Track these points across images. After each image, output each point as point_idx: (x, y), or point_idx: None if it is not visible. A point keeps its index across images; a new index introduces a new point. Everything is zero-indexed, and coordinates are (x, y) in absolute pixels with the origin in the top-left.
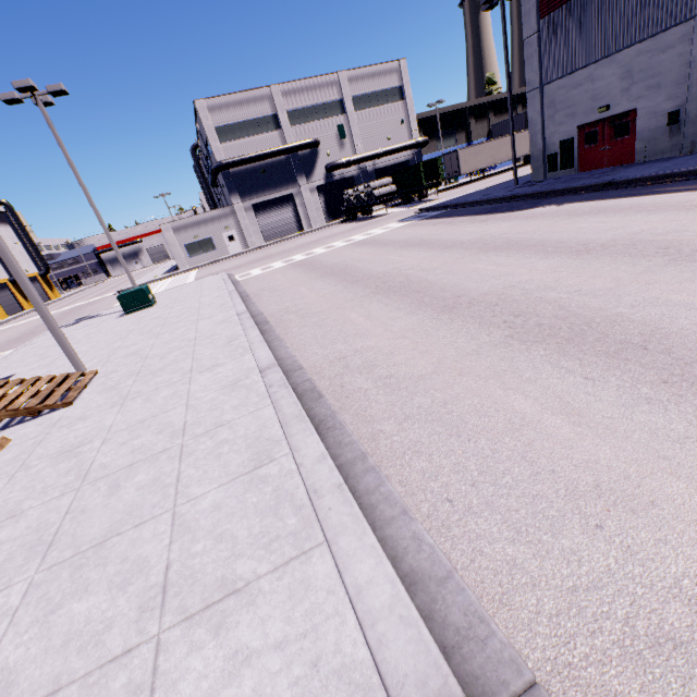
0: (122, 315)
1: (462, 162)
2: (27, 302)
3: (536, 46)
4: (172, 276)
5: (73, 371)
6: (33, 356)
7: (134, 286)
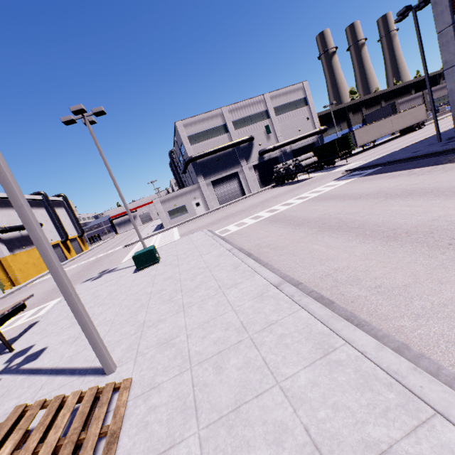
0: (134, 271)
1: (357, 138)
2: (70, 254)
3: (451, 34)
4: (160, 232)
5: (101, 364)
6: (65, 318)
7: (144, 247)
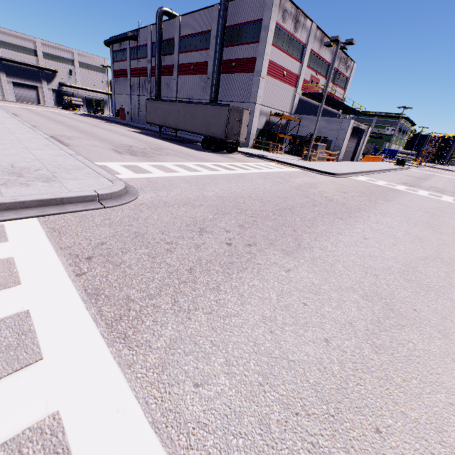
0: None
1: None
2: None
3: (113, 83)
4: None
5: None
6: None
7: None
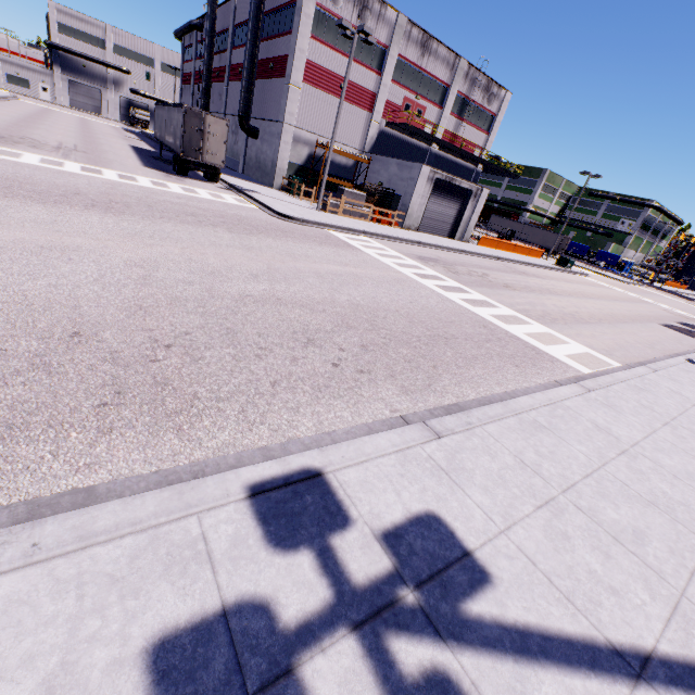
0: None
1: None
2: None
3: (181, 93)
4: None
5: None
6: None
7: None
